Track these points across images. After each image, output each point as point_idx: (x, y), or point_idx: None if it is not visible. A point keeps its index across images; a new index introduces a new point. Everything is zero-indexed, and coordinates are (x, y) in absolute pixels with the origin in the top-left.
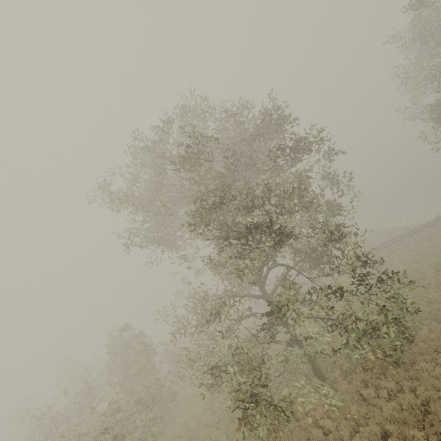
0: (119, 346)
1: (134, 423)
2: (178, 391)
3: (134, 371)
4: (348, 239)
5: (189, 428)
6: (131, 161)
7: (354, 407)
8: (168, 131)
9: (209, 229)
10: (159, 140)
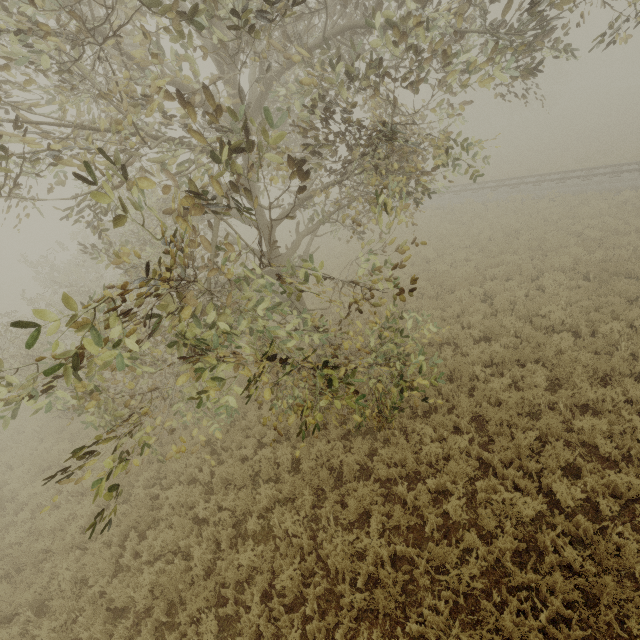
0: None
1: None
2: None
3: None
4: (389, 177)
5: None
6: None
7: (297, 420)
8: None
9: None
10: None
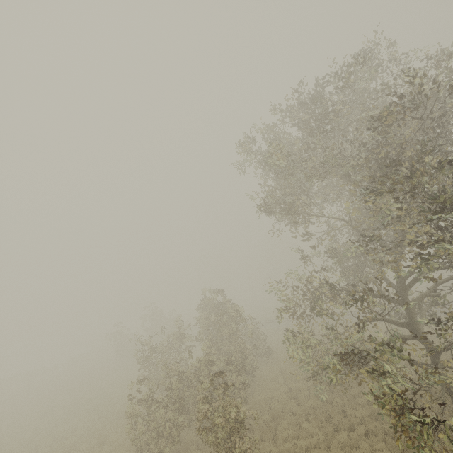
0: (207, 306)
1: (224, 379)
2: (258, 368)
3: (225, 333)
4: None
5: (271, 407)
6: (279, 119)
7: None
8: (348, 80)
9: (411, 195)
10: (332, 92)
